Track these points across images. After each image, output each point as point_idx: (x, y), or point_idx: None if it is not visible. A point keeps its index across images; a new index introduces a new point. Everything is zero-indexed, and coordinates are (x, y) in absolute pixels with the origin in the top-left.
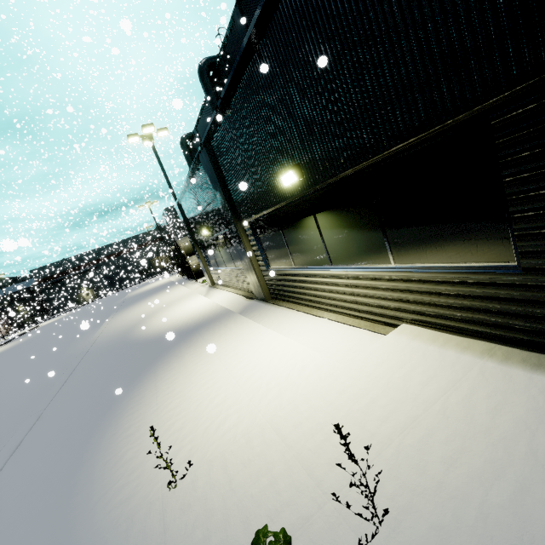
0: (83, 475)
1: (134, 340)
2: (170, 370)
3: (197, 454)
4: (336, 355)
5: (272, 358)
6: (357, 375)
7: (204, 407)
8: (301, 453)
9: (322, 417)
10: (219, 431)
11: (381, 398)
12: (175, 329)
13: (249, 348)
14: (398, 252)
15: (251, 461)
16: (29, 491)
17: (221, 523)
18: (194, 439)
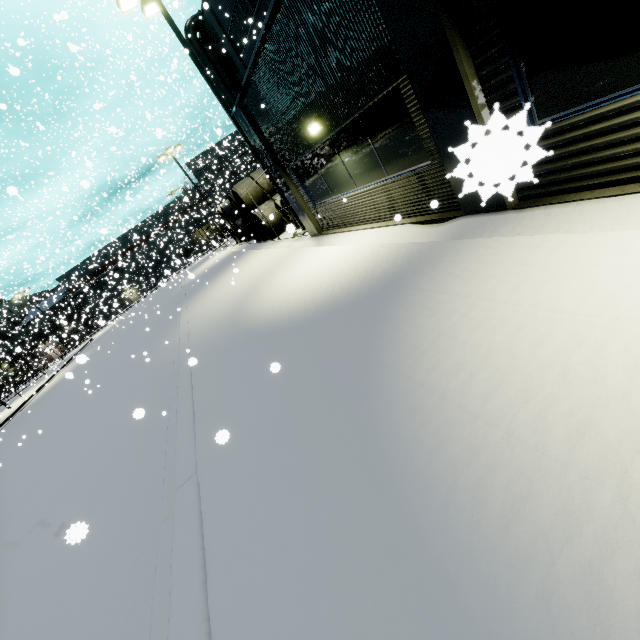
0: None
1: (264, 328)
2: (463, 371)
3: None
4: None
5: None
6: None
7: None
8: None
9: None
10: None
11: None
12: (338, 297)
13: None
14: None
15: None
16: None
17: None
18: None
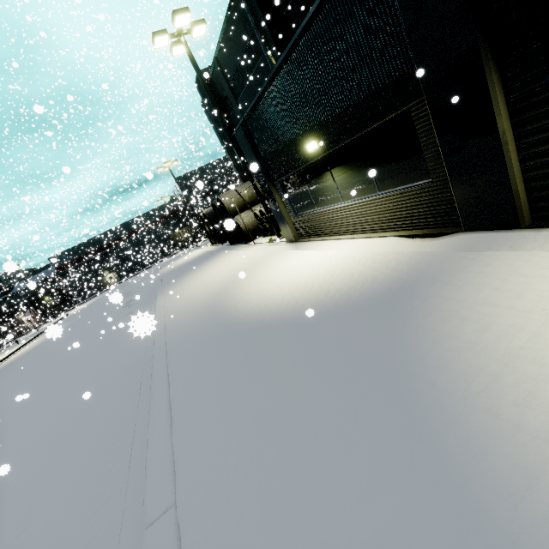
0: None
1: (250, 322)
2: None
3: None
4: None
5: None
6: None
7: None
8: None
9: None
10: None
11: None
12: (337, 298)
13: None
14: None
15: None
16: None
17: None
18: None
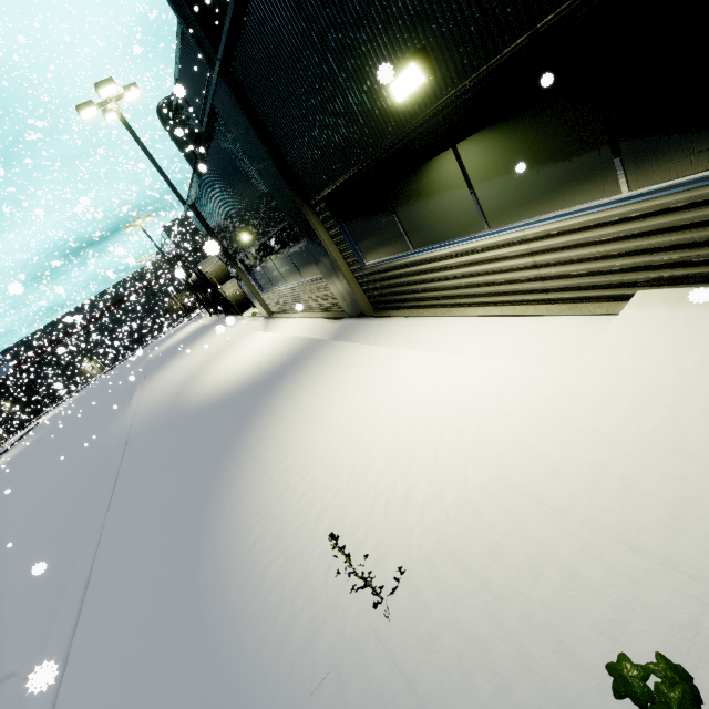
0: (212, 615)
1: (191, 409)
2: (271, 438)
3: (394, 551)
4: (539, 361)
5: (432, 387)
6: (610, 380)
7: (361, 478)
8: (593, 518)
9: (591, 455)
10: (411, 509)
11: (686, 405)
12: (247, 383)
13: (385, 382)
14: (638, 167)
15: (503, 545)
16: (135, 653)
17: (515, 659)
18: (374, 529)
